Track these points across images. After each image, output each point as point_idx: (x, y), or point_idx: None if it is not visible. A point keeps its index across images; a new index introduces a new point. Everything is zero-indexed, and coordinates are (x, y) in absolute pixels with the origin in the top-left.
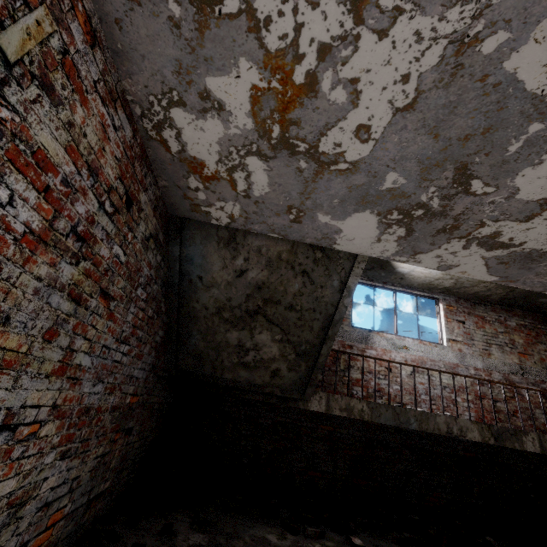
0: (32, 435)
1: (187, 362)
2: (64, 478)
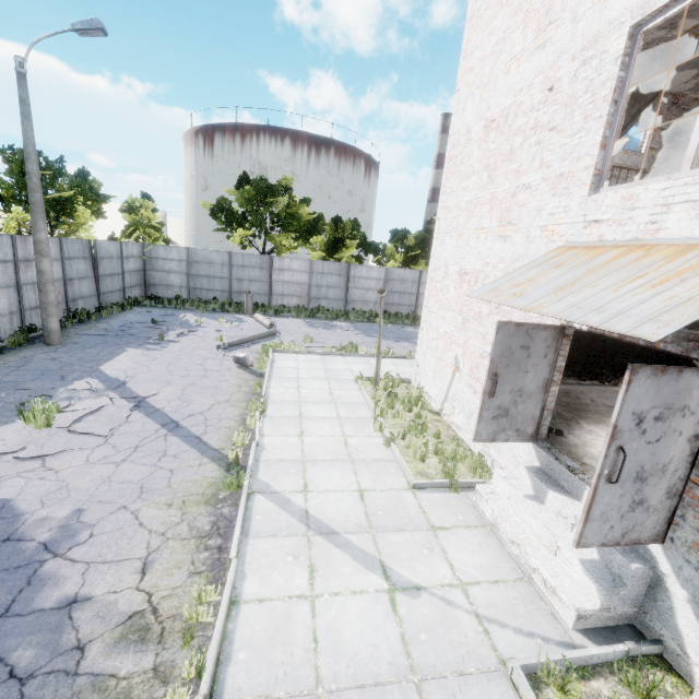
0: None
1: None
2: None
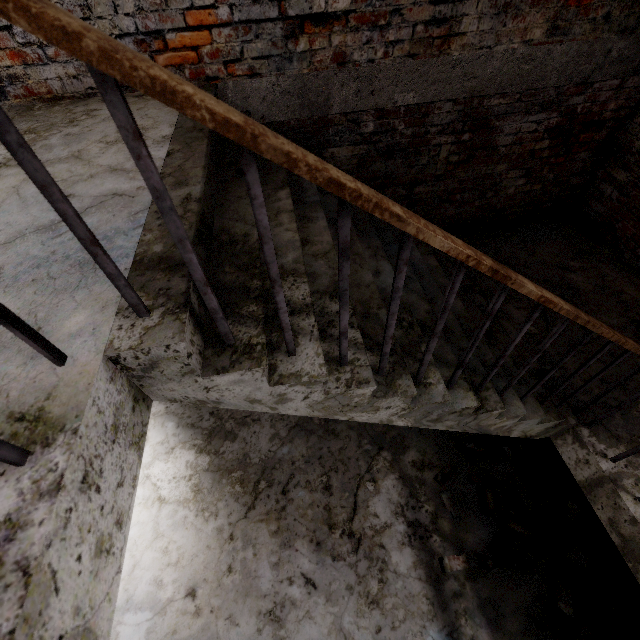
0: None
1: None
2: None
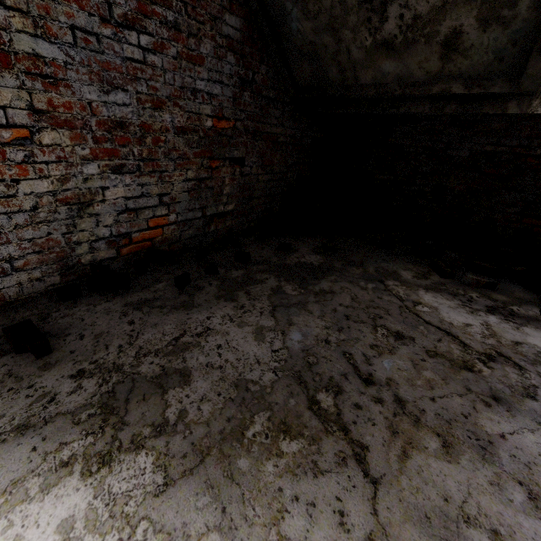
0: (25, 141)
1: (304, 72)
2: (140, 192)
